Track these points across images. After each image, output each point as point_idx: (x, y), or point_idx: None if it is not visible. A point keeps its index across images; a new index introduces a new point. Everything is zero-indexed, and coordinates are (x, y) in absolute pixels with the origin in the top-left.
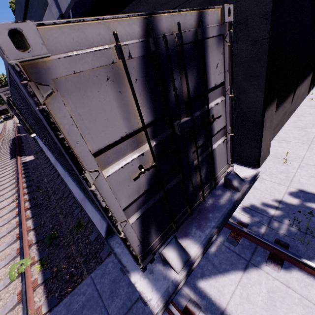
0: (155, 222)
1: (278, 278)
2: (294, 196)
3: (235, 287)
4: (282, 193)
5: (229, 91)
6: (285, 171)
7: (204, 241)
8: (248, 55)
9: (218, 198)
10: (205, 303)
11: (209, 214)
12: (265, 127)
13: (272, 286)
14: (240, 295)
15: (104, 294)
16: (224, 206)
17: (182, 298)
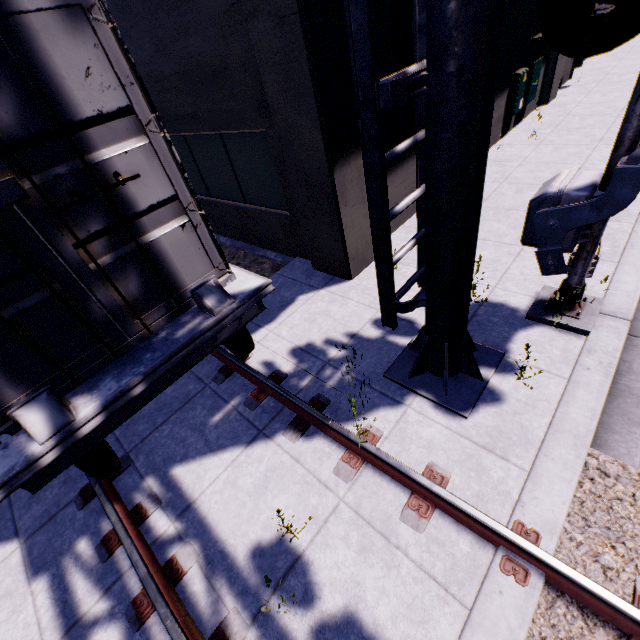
0: (1, 368)
1: (290, 451)
2: (378, 326)
3: (224, 469)
4: (364, 321)
5: (156, 126)
6: None
7: (109, 396)
8: (281, 48)
9: (178, 328)
10: (171, 496)
11: (147, 355)
12: (344, 200)
13: (276, 463)
14: (226, 479)
15: (19, 502)
16: (177, 341)
17: (140, 493)
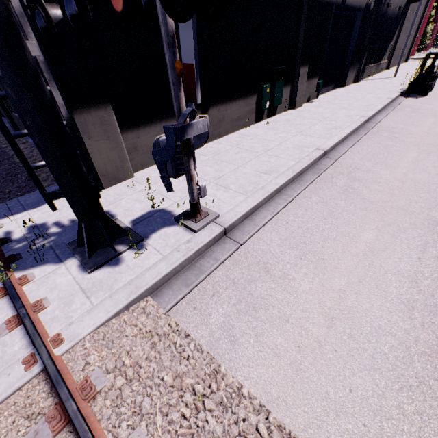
0: None
1: None
2: None
3: None
4: None
5: None
6: (122, 193)
7: None
8: None
9: None
10: None
11: None
12: (87, 135)
13: None
14: None
15: None
16: None
17: None
